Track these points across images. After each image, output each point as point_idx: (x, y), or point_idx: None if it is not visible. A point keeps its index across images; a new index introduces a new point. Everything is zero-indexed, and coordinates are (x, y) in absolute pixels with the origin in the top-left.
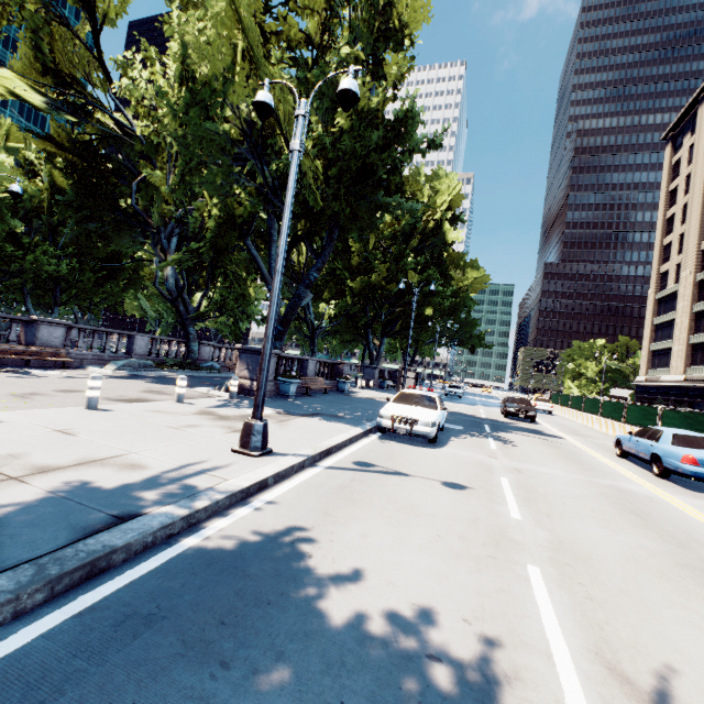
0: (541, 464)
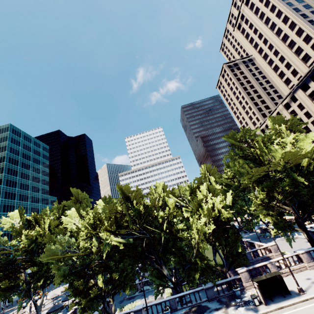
0: None
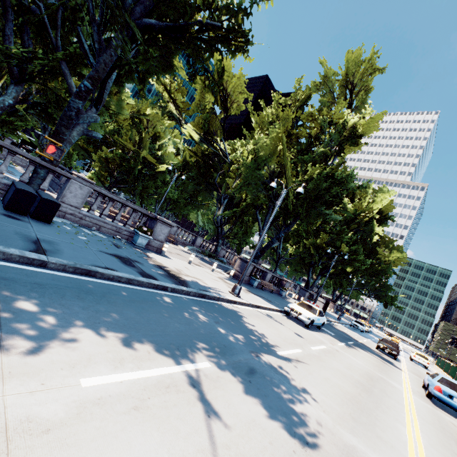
0: (355, 357)
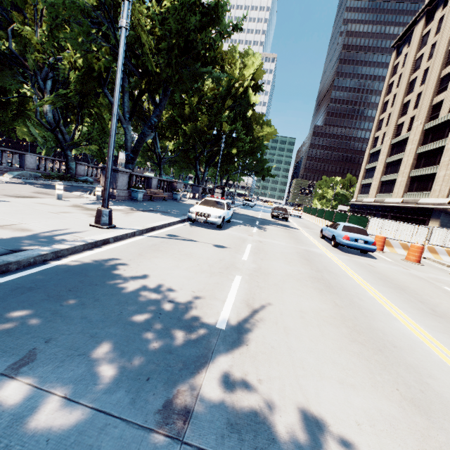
0: (275, 239)
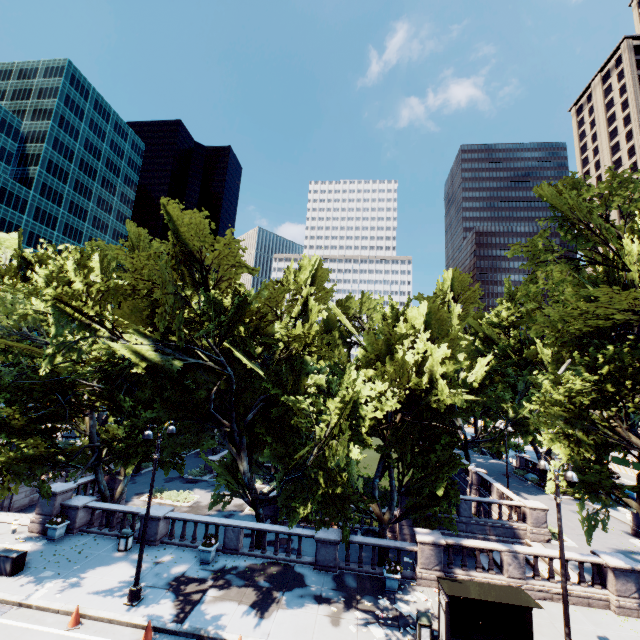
0: None
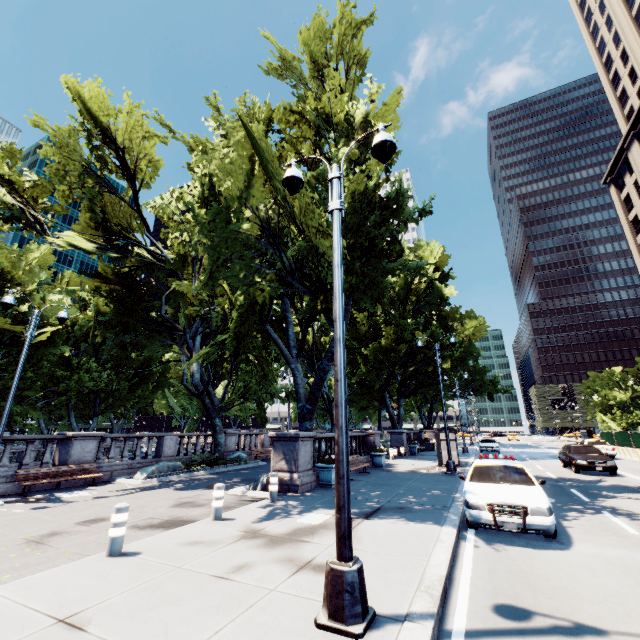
0: None
